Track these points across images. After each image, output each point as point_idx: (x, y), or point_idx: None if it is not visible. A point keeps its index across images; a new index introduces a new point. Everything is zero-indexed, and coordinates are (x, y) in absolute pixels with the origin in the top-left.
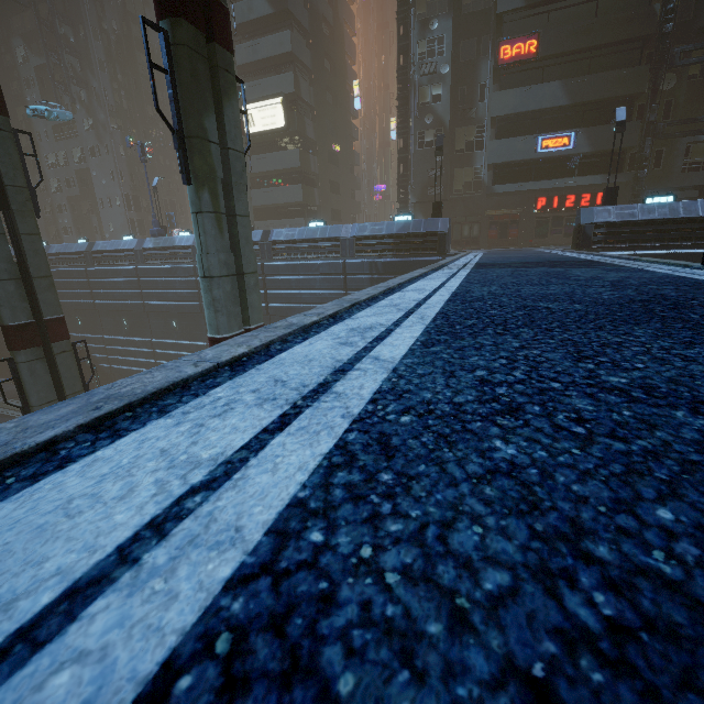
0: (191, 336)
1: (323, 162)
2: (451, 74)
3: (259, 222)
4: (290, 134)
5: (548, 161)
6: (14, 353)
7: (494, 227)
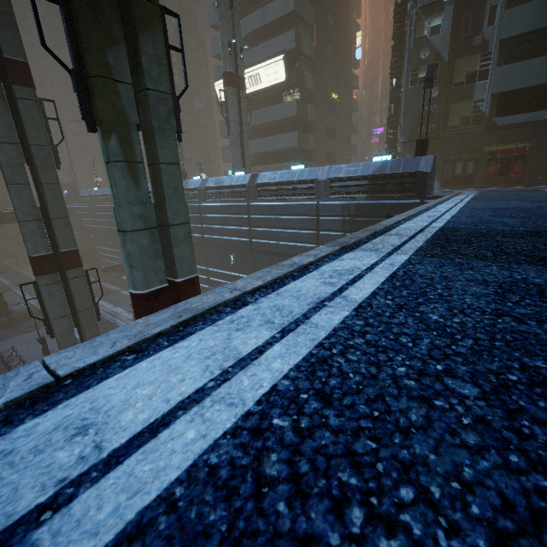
0: (197, 261)
1: (321, 110)
2: None
3: (261, 166)
4: (291, 87)
5: None
6: (37, 278)
7: (493, 163)
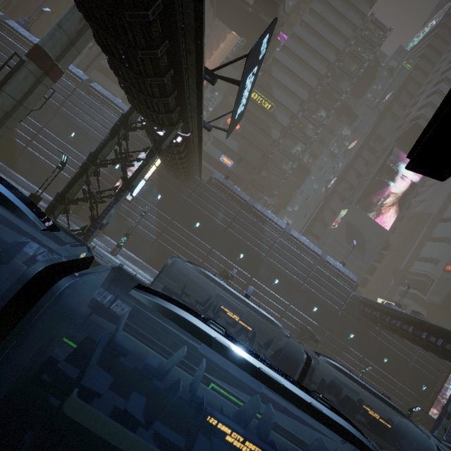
0: None
1: None
2: (212, 113)
3: None
4: None
5: (221, 165)
6: None
7: None
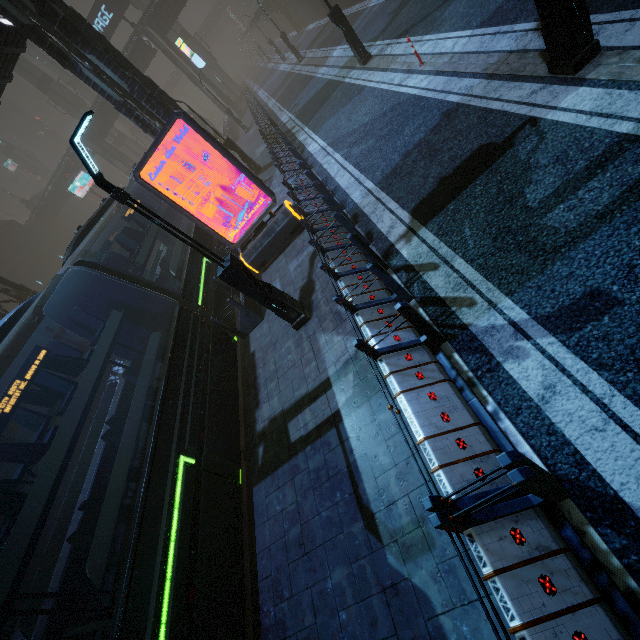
0: None
1: None
2: None
3: None
4: None
5: None
6: None
7: None
